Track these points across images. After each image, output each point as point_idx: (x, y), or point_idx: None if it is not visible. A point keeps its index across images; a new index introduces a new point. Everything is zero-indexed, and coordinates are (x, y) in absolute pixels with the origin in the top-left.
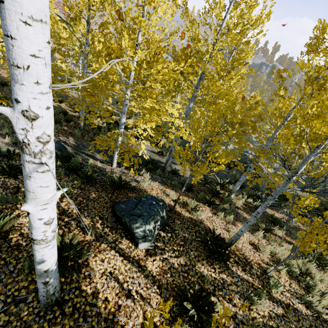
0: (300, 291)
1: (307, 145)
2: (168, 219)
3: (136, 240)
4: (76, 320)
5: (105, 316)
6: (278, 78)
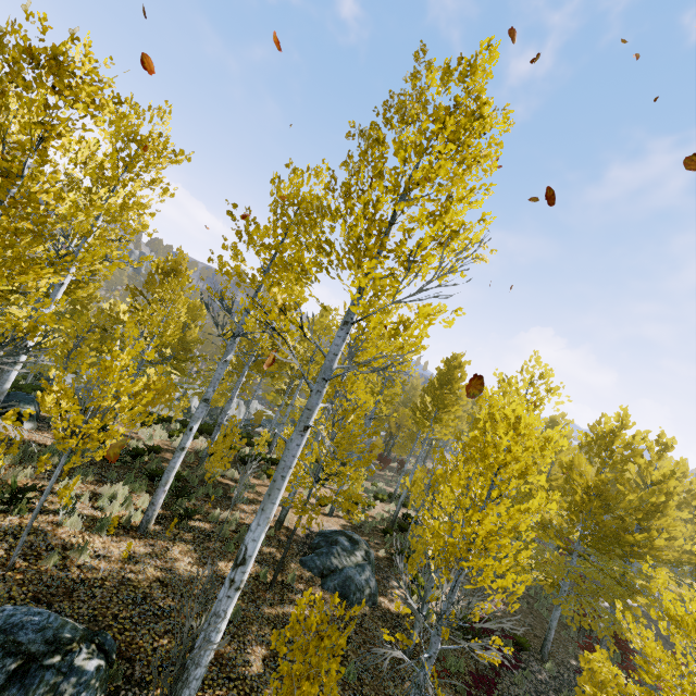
0: (170, 444)
1: (177, 356)
2: (39, 418)
3: (21, 420)
4: (7, 442)
5: (28, 441)
6: (132, 294)
